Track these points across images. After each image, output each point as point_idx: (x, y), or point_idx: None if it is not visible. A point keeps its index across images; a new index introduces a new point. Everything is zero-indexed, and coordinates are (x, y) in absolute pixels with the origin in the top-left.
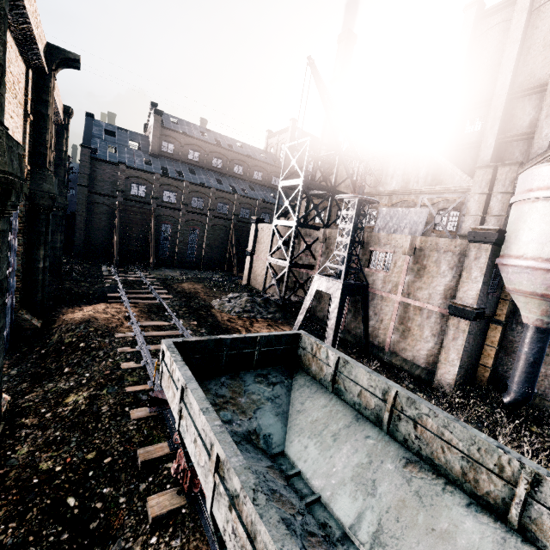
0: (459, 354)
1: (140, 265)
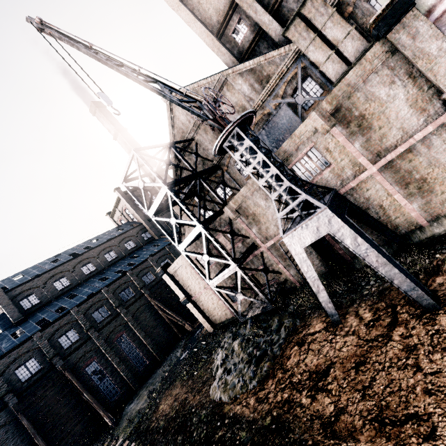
0: None
1: (98, 438)
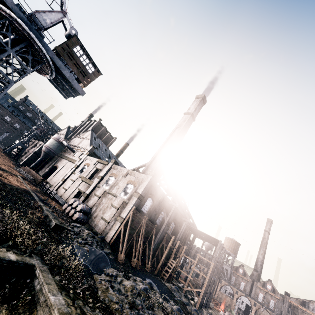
0: (28, 158)
1: None
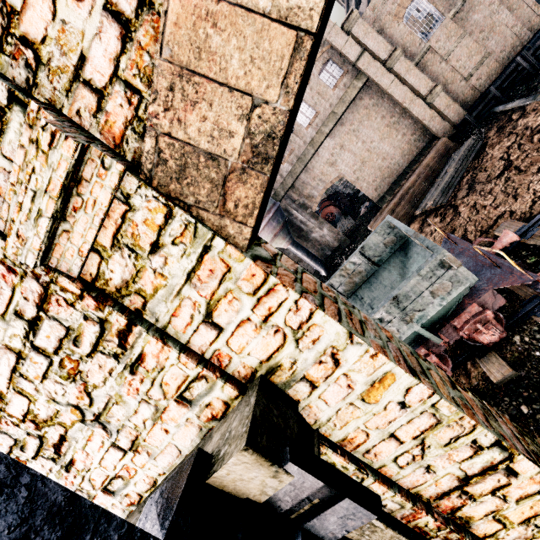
0: None
1: None
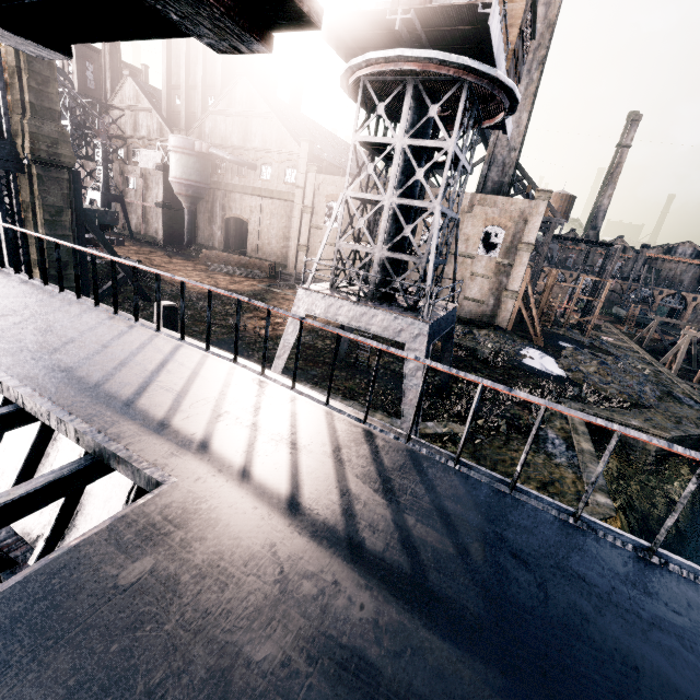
0: (162, 225)
1: None
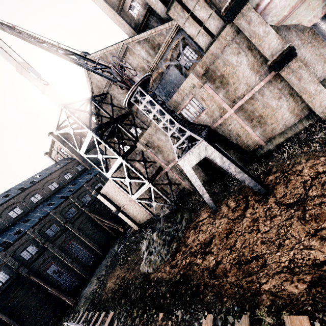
0: (315, 82)
1: (64, 315)
